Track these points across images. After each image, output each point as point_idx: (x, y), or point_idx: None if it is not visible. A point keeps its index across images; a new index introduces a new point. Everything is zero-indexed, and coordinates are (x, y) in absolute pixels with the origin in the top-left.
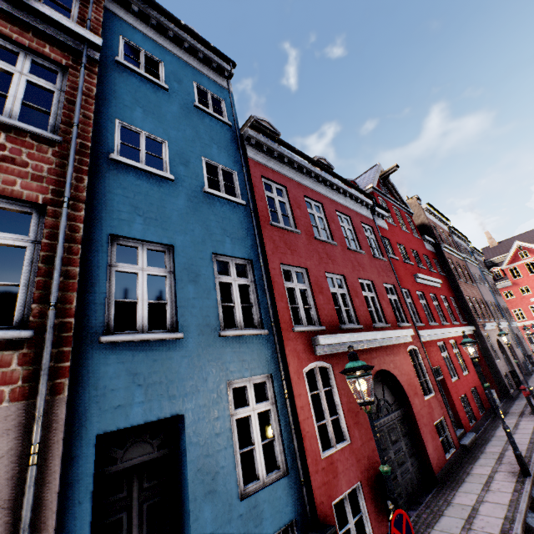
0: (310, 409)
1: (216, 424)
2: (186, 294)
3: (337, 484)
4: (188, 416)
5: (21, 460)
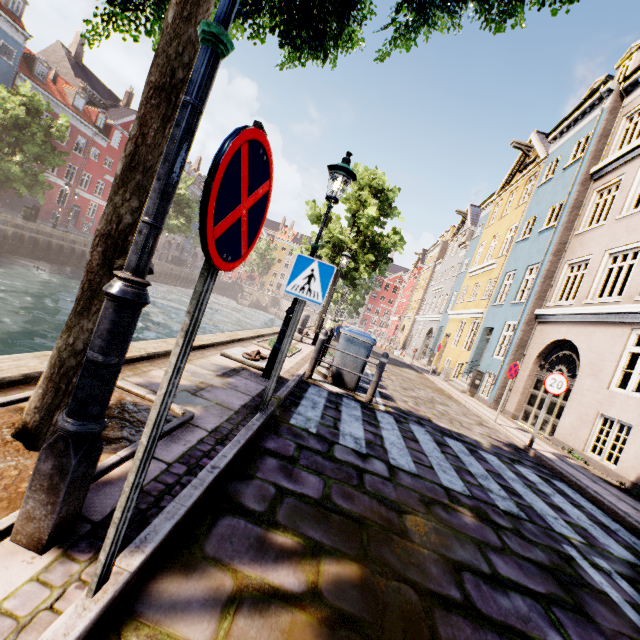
0: None
1: None
2: None
3: None
4: None
5: None
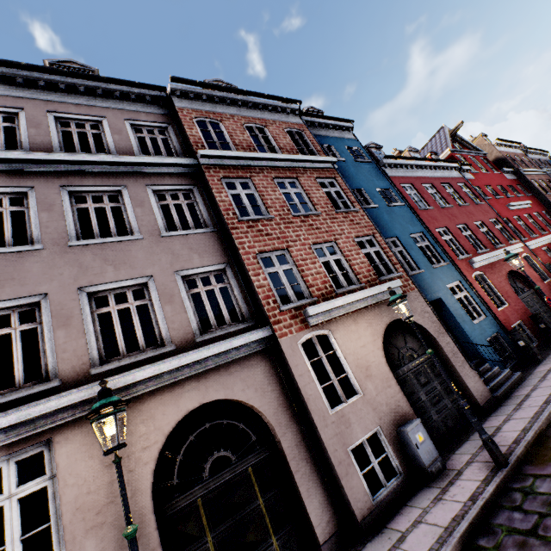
0: (483, 292)
1: (452, 300)
2: (413, 255)
3: (510, 320)
4: (442, 298)
5: (422, 304)
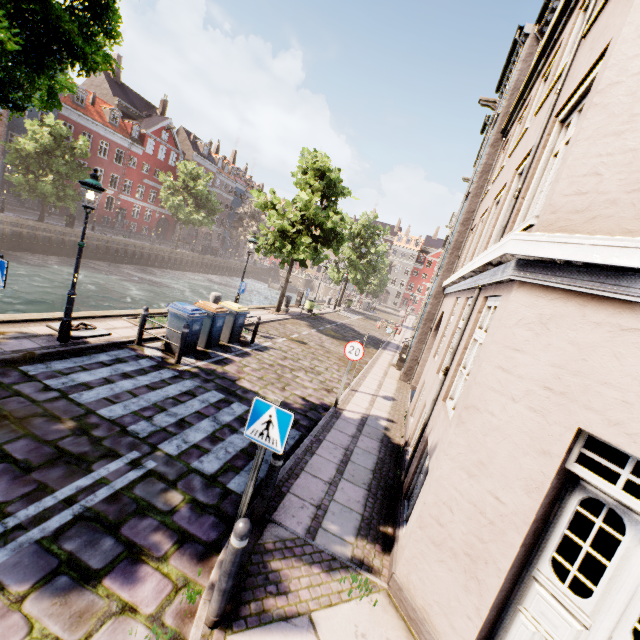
0: None
1: None
2: None
3: None
4: None
5: None
